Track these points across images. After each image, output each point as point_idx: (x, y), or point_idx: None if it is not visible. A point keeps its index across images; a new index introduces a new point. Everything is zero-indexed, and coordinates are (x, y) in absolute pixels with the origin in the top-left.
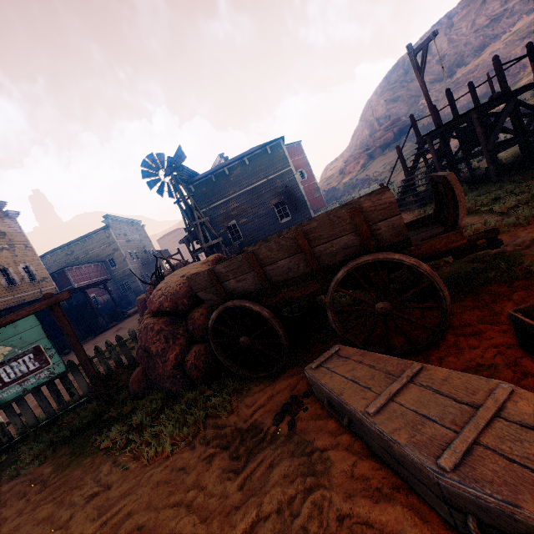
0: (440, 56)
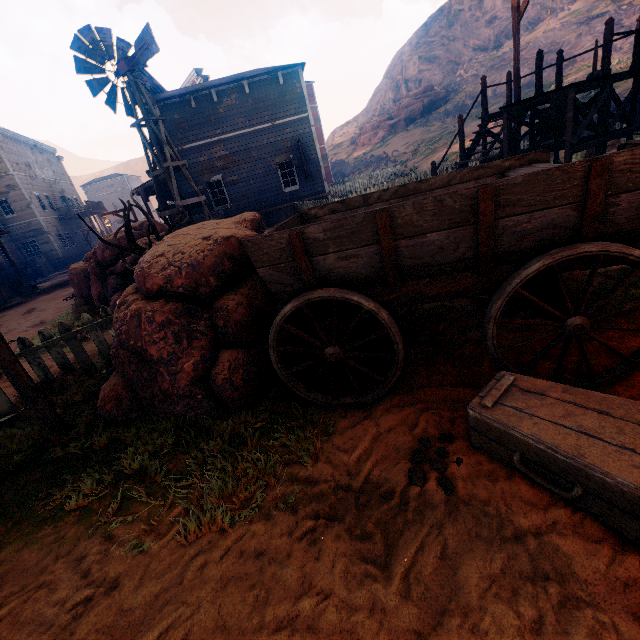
0: (492, 16)
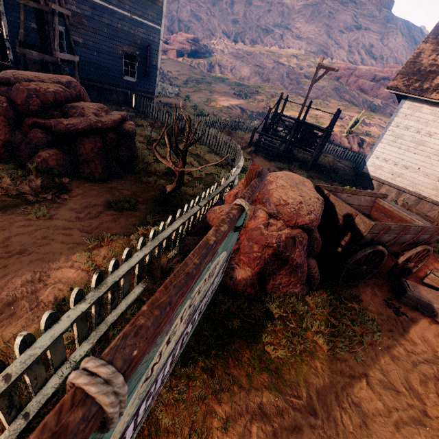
0: (236, 19)
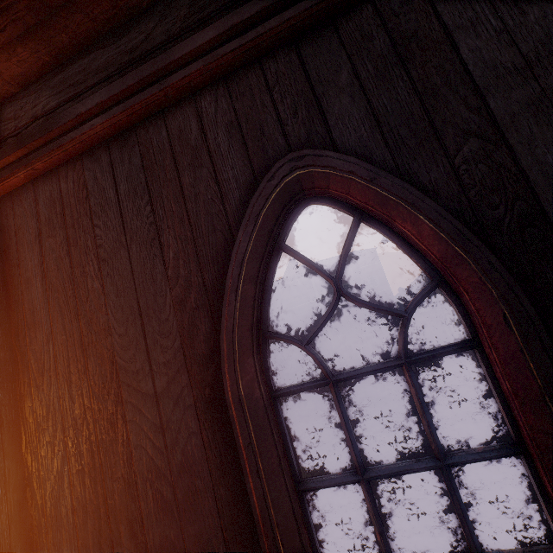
0: None
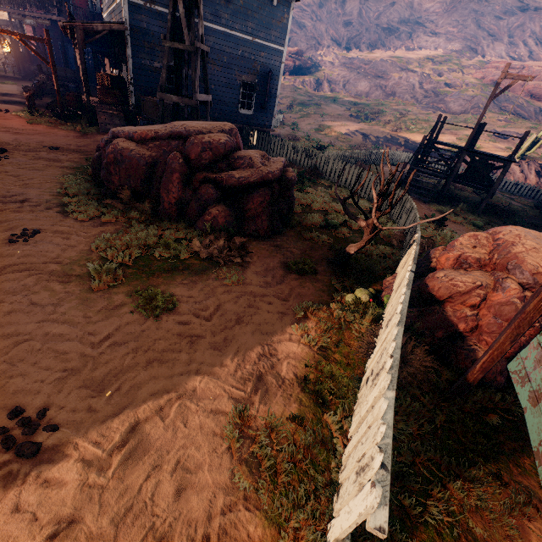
0: (349, 20)
